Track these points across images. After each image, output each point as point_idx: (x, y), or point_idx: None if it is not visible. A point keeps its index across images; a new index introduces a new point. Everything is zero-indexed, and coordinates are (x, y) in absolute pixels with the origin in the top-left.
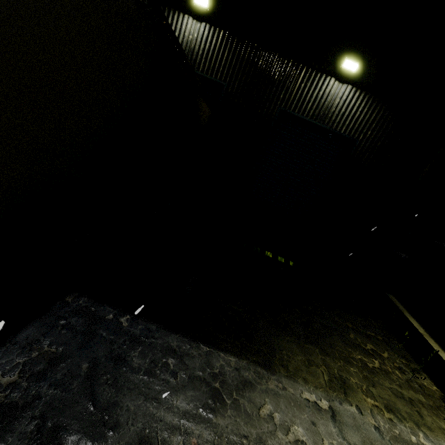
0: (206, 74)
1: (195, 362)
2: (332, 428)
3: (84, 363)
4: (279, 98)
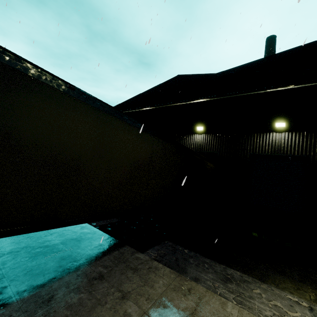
0: (208, 151)
1: (218, 268)
2: (307, 312)
3: (174, 257)
4: (247, 149)
